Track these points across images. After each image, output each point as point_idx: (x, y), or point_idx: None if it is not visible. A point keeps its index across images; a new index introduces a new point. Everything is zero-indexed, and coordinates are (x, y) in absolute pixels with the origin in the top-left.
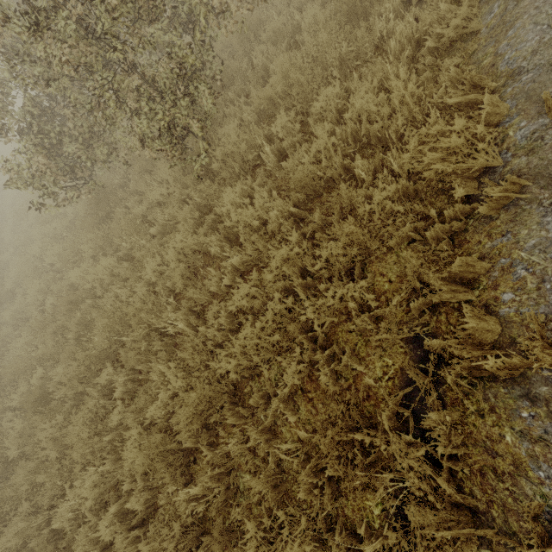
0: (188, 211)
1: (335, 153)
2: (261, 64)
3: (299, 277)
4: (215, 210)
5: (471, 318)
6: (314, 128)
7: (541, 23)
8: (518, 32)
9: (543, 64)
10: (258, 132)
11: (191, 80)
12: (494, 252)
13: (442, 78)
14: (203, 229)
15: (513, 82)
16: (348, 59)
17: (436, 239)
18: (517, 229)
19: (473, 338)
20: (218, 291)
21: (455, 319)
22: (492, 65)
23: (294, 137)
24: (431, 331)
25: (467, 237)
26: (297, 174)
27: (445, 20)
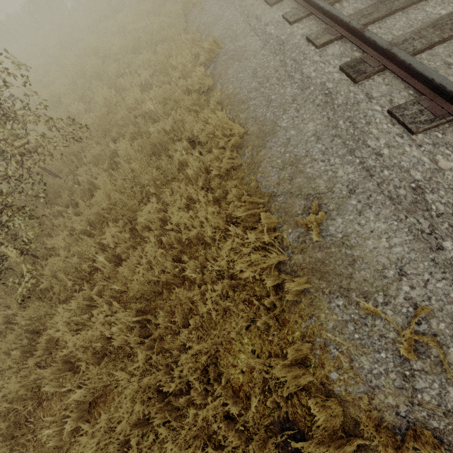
0: (13, 339)
1: (165, 260)
2: (86, 180)
3: (157, 396)
4: (49, 328)
5: (319, 412)
6: (142, 234)
7: (275, 167)
8: (265, 170)
9: (286, 192)
10: (89, 242)
11: (5, 210)
12: (309, 331)
13: (229, 195)
14: (33, 360)
15: (273, 201)
16: (160, 178)
17: (266, 322)
18: (317, 313)
19: (327, 429)
20: (61, 440)
21: (305, 399)
22: (256, 187)
23: (126, 241)
24: (292, 418)
25: (287, 316)
26: (133, 288)
27: (219, 157)
